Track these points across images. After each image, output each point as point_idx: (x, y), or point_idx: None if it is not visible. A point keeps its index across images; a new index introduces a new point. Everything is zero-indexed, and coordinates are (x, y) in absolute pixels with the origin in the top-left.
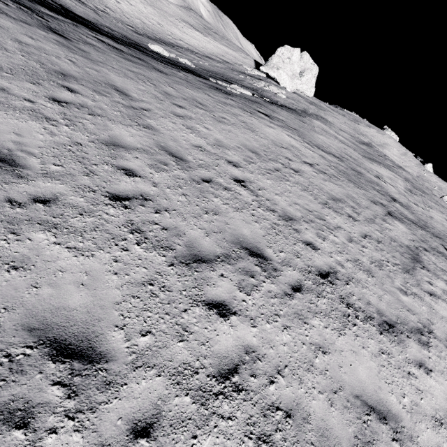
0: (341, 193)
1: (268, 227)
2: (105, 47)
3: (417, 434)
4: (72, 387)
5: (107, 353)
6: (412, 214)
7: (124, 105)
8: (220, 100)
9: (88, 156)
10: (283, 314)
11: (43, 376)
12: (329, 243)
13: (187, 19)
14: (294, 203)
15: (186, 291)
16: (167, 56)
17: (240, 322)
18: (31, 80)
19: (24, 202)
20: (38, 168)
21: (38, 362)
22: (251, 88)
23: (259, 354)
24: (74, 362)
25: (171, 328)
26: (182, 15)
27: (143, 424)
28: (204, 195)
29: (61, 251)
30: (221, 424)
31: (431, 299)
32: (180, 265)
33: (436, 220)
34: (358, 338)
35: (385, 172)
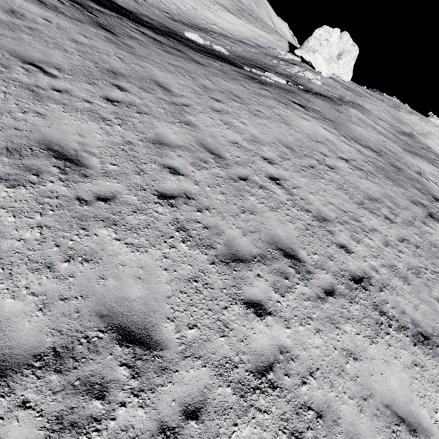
0: (378, 192)
1: (302, 228)
2: (147, 40)
3: None
4: (135, 369)
5: (161, 342)
6: None
7: (167, 102)
8: (255, 91)
9: (138, 155)
10: (315, 317)
11: (113, 357)
12: (363, 246)
13: (221, 1)
14: (328, 203)
15: (226, 289)
16: (202, 43)
17: (275, 322)
18: (87, 81)
19: (89, 200)
20: (99, 168)
21: (109, 345)
22: (285, 74)
23: (292, 355)
24: (136, 348)
25: (214, 323)
26: None
27: (192, 408)
28: (241, 193)
29: (120, 247)
30: (258, 416)
31: None
32: (220, 264)
33: None
34: (391, 347)
35: (428, 167)
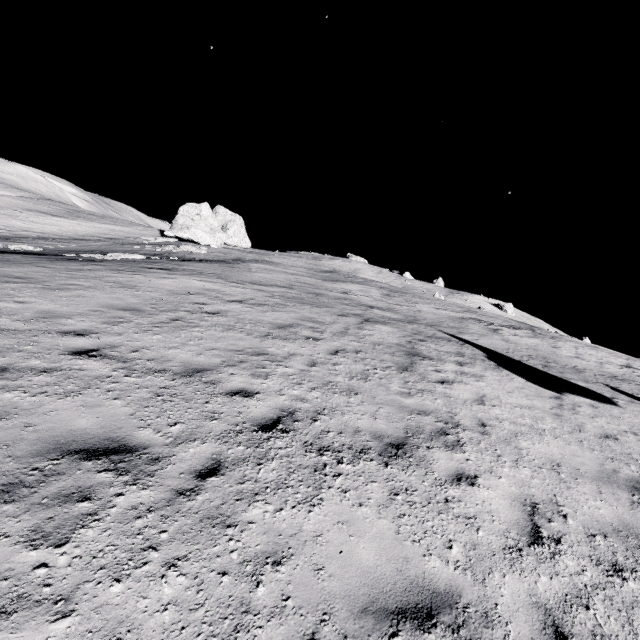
0: (293, 318)
1: (146, 397)
2: None
3: (493, 600)
4: None
5: None
6: (396, 314)
7: None
8: (70, 268)
9: None
10: (168, 538)
11: None
12: (276, 379)
13: (36, 208)
14: (208, 350)
15: None
16: None
17: (9, 631)
18: None
19: None
20: None
21: None
22: (152, 254)
23: None
24: None
25: None
26: (26, 204)
27: None
28: None
29: None
30: None
31: (444, 388)
32: None
33: (425, 312)
34: (348, 493)
35: (354, 286)
